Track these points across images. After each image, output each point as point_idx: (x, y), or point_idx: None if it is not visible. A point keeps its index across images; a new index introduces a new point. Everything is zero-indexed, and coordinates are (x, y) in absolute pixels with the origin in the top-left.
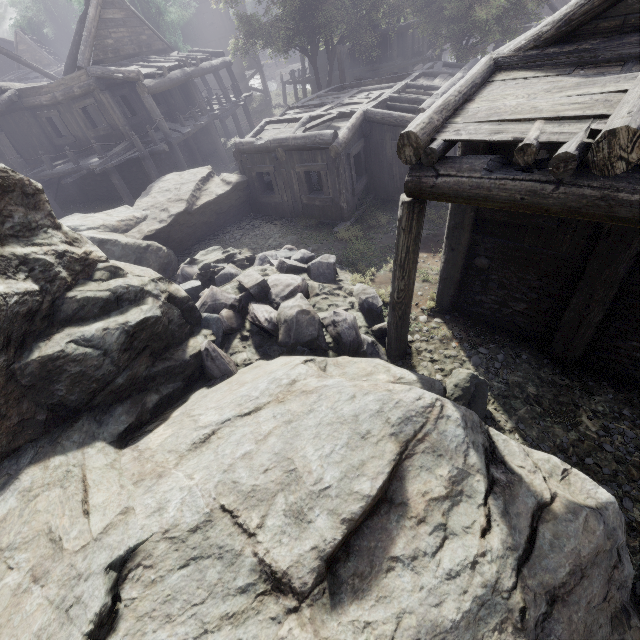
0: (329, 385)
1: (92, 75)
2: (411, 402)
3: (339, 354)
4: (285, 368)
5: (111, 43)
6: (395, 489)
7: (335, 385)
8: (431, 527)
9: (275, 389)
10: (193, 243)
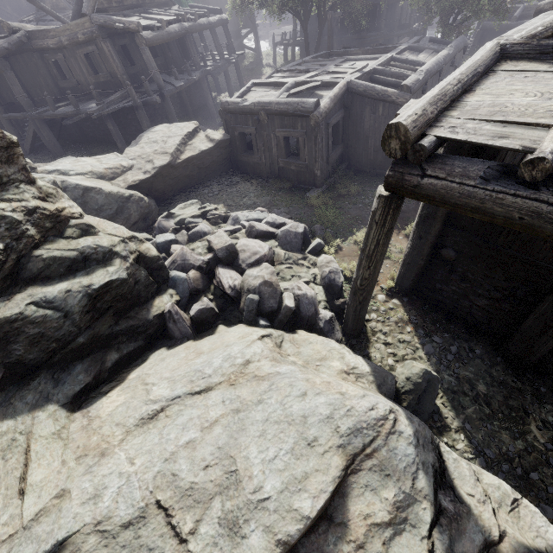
0: (282, 373)
1: (95, 23)
2: (363, 412)
3: (296, 327)
4: (241, 343)
5: None
6: (336, 506)
7: (288, 374)
8: None
9: (228, 368)
10: (175, 193)
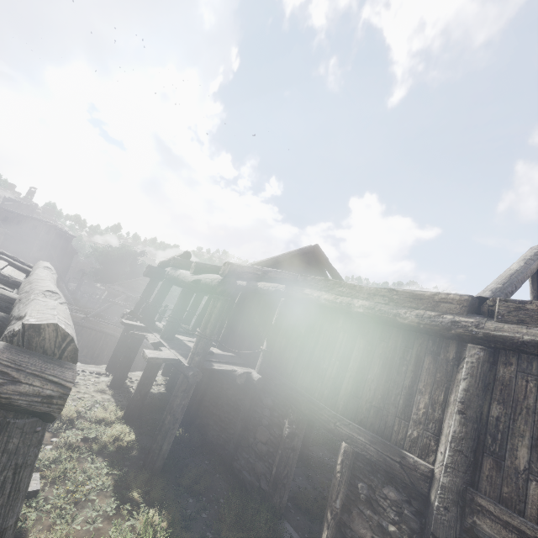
0: None
1: None
2: None
3: None
4: None
5: None
6: None
7: None
8: None
9: None
10: None
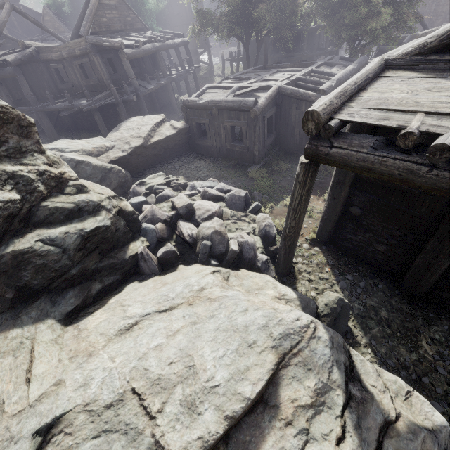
0: (229, 296)
1: (89, 42)
2: (291, 322)
3: (240, 267)
4: (197, 276)
5: (105, 21)
6: (270, 393)
7: (233, 297)
8: (296, 430)
9: (187, 293)
10: (145, 168)
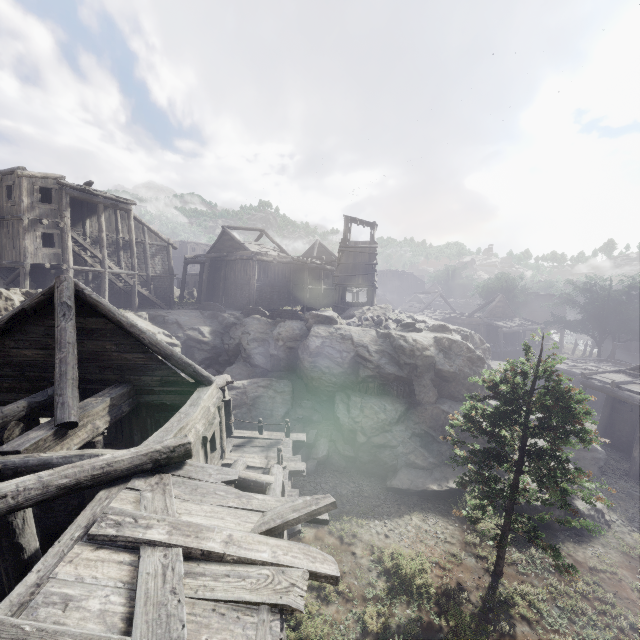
0: None
1: (483, 321)
2: None
3: None
4: None
5: (494, 312)
6: None
7: None
8: None
9: None
10: None
